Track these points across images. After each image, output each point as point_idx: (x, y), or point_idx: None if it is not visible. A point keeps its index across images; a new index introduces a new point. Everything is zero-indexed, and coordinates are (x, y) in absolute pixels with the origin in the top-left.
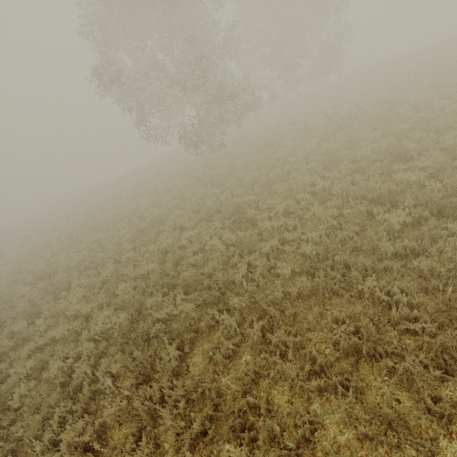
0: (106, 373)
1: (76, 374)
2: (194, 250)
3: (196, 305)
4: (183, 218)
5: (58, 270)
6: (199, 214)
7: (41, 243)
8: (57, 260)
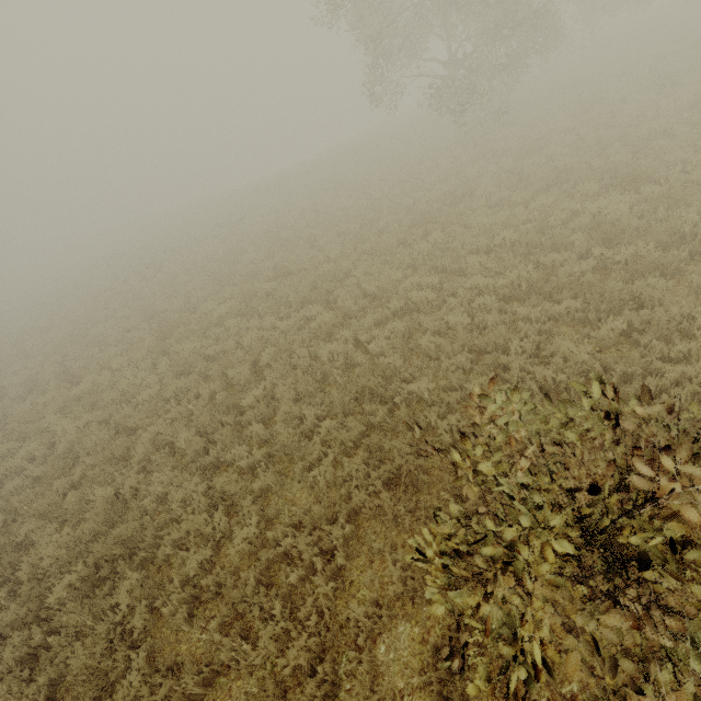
0: (535, 320)
1: (490, 323)
2: (560, 218)
3: (657, 244)
4: (502, 192)
5: (311, 263)
6: (539, 182)
7: (220, 250)
8: (293, 256)
